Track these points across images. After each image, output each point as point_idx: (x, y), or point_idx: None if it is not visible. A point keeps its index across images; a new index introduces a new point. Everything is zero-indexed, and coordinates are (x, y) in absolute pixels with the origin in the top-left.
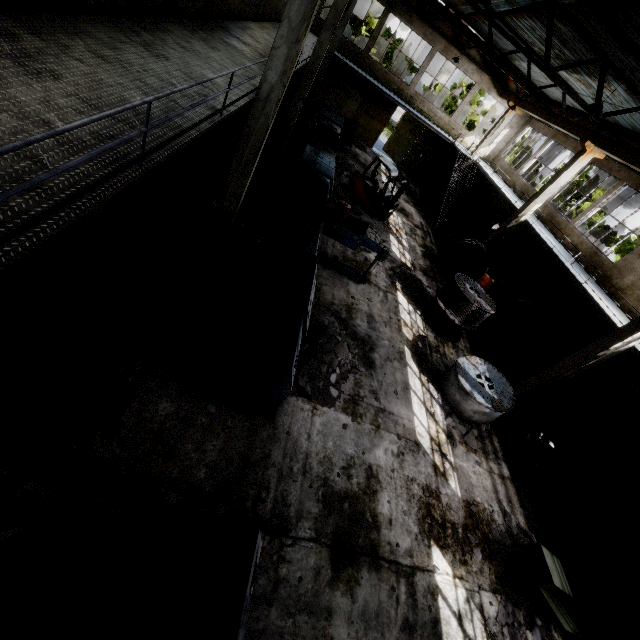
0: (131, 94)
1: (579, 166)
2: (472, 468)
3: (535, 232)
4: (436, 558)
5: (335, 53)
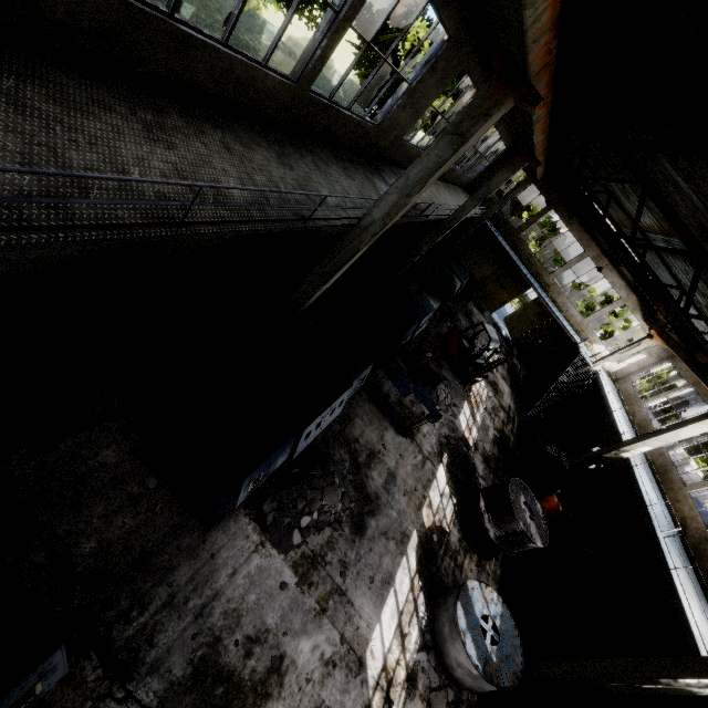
0: (228, 180)
1: (707, 427)
2: None
3: (634, 477)
4: None
5: (486, 222)
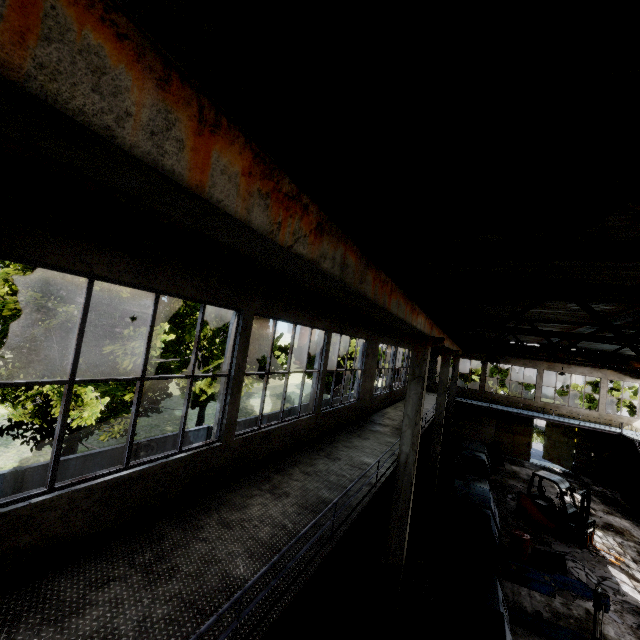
0: (322, 492)
1: None
2: None
3: None
4: None
5: (456, 399)
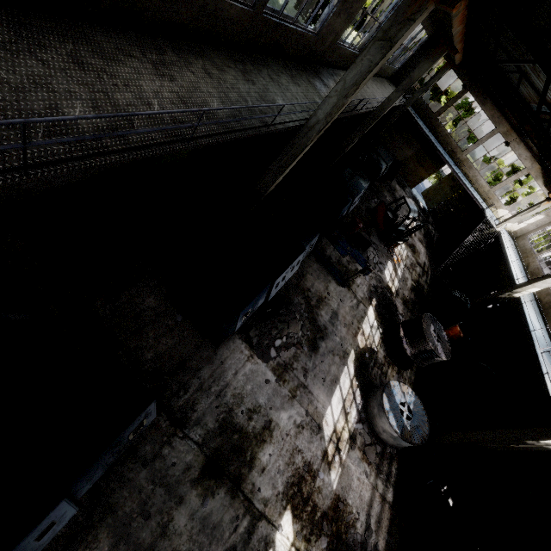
0: (213, 100)
1: None
2: (358, 474)
3: (523, 311)
4: (285, 520)
5: (408, 108)
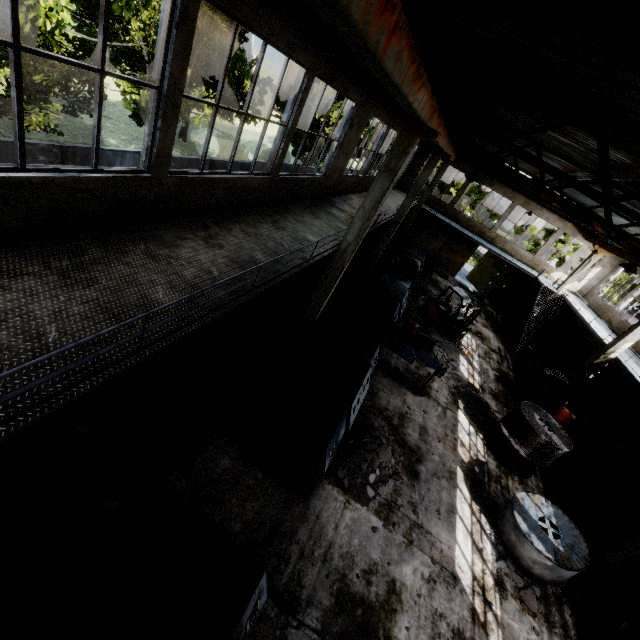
0: (256, 253)
1: None
2: (526, 634)
3: (628, 371)
4: None
5: (423, 207)
